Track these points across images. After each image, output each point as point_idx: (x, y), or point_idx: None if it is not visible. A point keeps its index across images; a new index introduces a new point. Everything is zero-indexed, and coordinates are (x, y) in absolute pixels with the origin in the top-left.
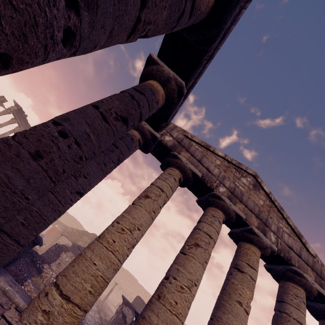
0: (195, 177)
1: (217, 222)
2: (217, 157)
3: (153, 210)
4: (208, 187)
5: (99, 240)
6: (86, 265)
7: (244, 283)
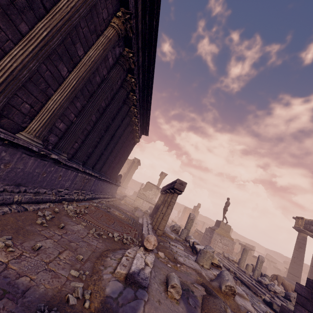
0: None
1: None
2: None
3: None
4: None
5: None
6: None
7: None
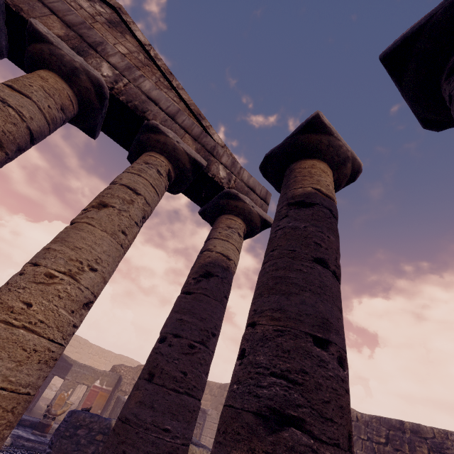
0: None
1: None
2: None
3: None
4: None
5: None
6: None
7: None
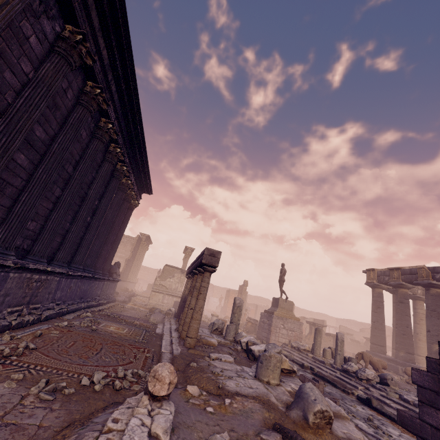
0: (409, 294)
1: (423, 307)
2: None
3: None
4: (414, 294)
5: None
6: None
7: None
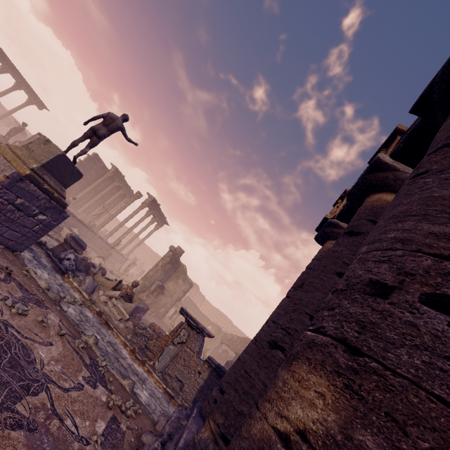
0: None
1: None
2: None
3: None
4: None
5: None
6: None
7: None
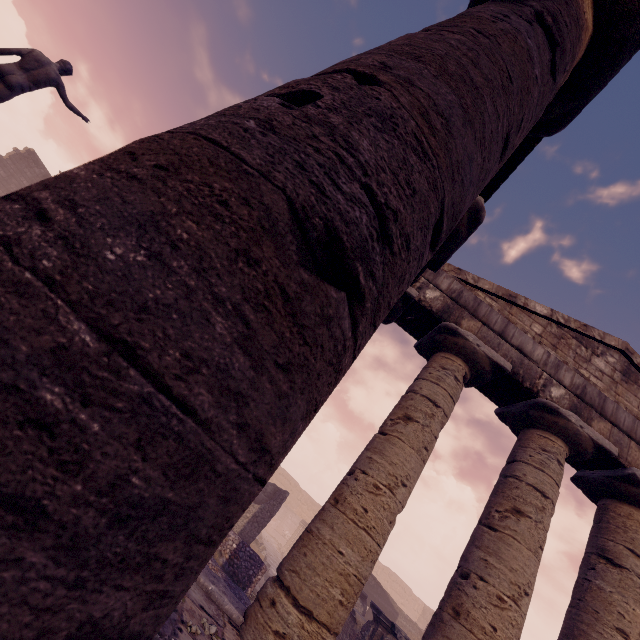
0: (498, 372)
1: (554, 464)
2: (534, 317)
3: (424, 446)
4: (526, 389)
5: (338, 507)
6: (327, 555)
7: (626, 591)
